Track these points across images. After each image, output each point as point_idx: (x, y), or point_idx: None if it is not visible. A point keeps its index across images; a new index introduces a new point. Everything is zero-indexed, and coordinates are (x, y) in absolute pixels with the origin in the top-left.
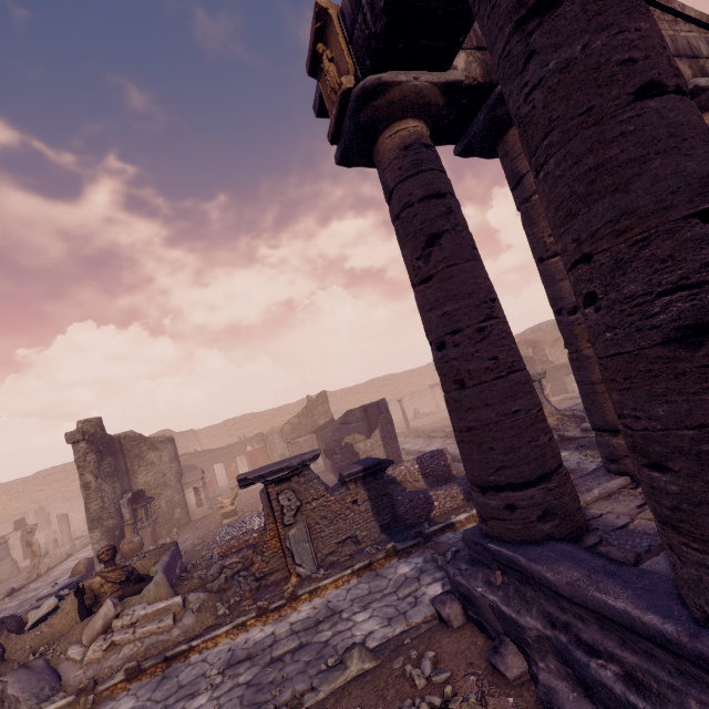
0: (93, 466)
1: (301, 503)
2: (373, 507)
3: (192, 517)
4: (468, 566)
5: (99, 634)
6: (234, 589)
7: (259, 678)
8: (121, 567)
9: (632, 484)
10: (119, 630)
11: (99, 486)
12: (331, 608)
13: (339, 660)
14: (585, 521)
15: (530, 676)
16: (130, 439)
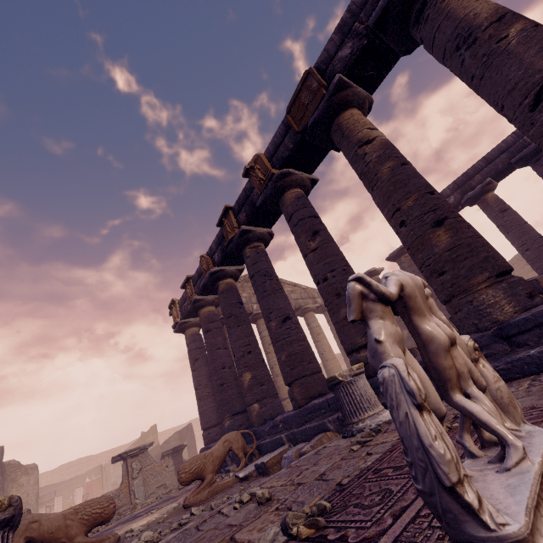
0: None
1: (142, 467)
2: (176, 469)
3: None
4: None
5: None
6: None
7: None
8: None
9: None
10: None
11: None
12: None
13: None
14: None
15: None
16: (11, 466)
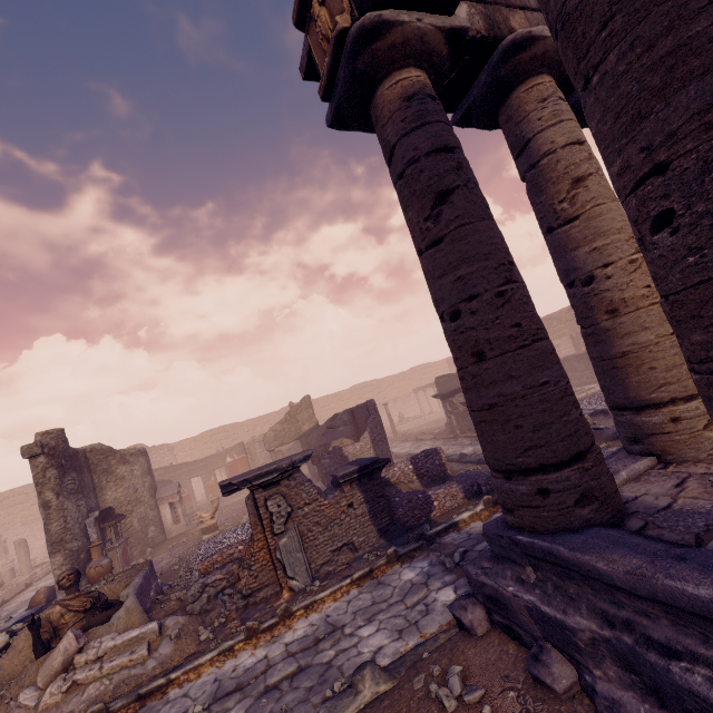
0: (54, 483)
1: (292, 509)
2: (370, 510)
3: (168, 535)
4: (491, 564)
5: (57, 673)
6: (218, 610)
7: (253, 712)
8: (85, 593)
9: (659, 465)
10: (82, 667)
11: (61, 505)
12: (331, 624)
13: (347, 684)
14: (623, 504)
15: (580, 687)
16: (97, 452)
